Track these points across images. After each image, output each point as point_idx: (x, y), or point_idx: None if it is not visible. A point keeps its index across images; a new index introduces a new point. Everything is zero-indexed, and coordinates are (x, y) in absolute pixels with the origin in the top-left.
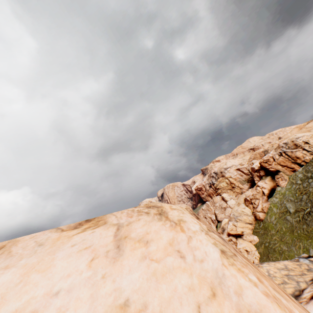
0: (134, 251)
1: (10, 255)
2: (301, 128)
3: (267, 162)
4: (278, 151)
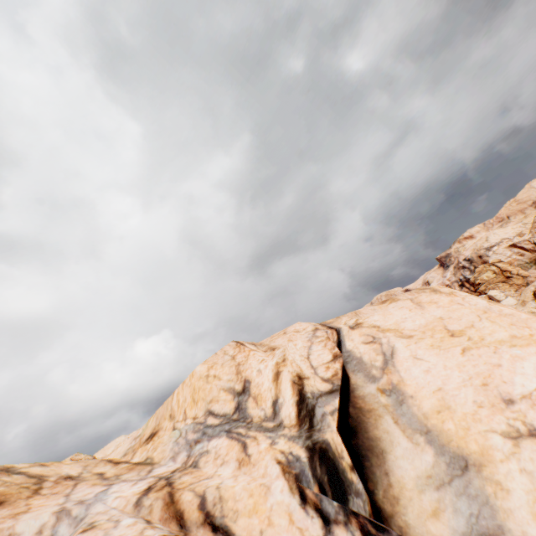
0: (430, 306)
1: (364, 313)
2: None
3: None
4: None
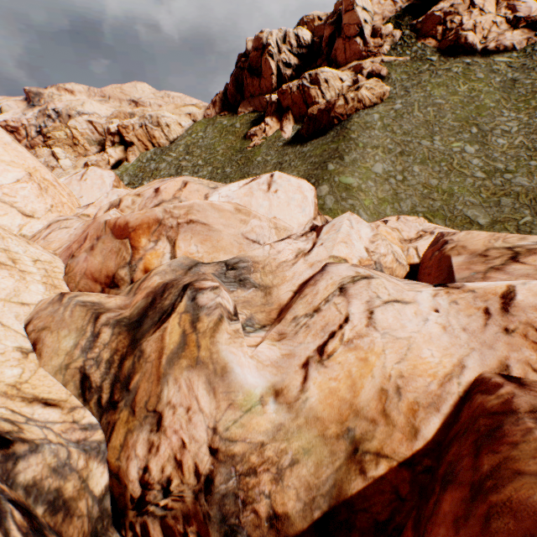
0: None
1: None
2: (177, 109)
3: (126, 129)
4: (142, 122)
